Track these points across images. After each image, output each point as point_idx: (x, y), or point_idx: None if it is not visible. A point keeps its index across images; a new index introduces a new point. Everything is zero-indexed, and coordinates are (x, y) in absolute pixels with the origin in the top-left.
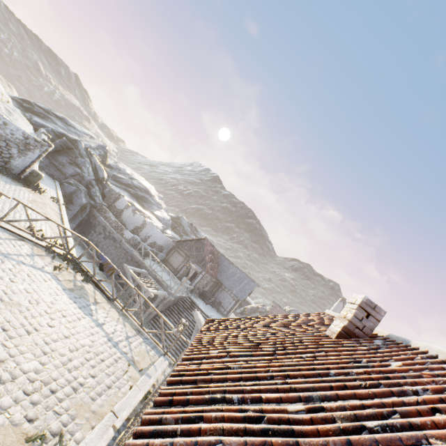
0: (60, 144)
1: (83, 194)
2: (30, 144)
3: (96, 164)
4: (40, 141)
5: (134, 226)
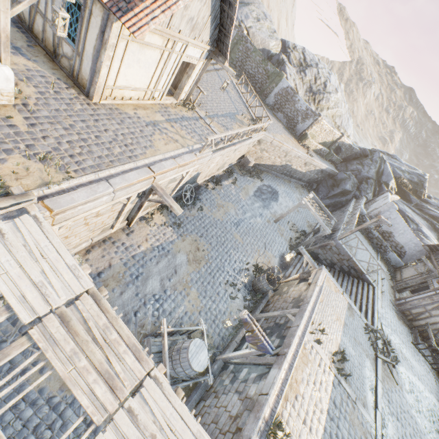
0: (360, 153)
1: (352, 183)
2: (308, 114)
3: (385, 170)
4: (314, 112)
5: (373, 208)
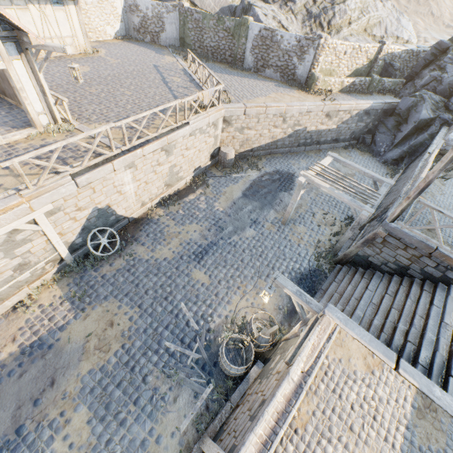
0: (432, 52)
1: (431, 105)
2: (303, 47)
3: None
4: (310, 38)
5: None
